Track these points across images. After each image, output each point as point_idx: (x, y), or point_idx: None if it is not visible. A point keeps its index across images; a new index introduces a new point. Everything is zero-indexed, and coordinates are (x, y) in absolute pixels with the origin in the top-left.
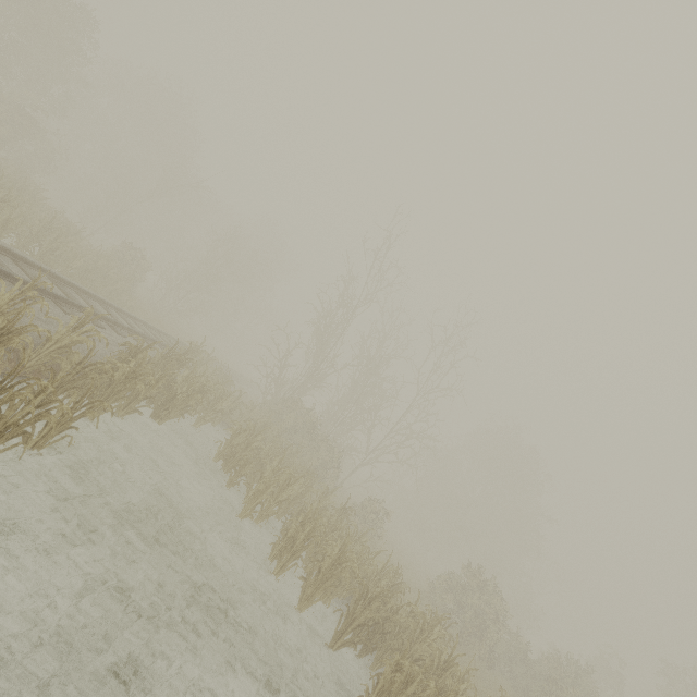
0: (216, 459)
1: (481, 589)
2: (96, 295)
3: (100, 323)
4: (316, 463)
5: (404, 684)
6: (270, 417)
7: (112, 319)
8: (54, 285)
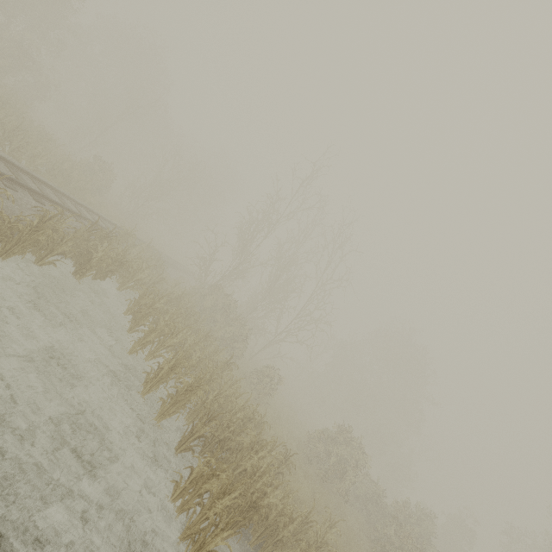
0: (126, 313)
1: (347, 443)
2: (48, 183)
3: (42, 201)
4: (228, 335)
5: (210, 476)
6: (184, 291)
7: (55, 200)
8: (7, 169)
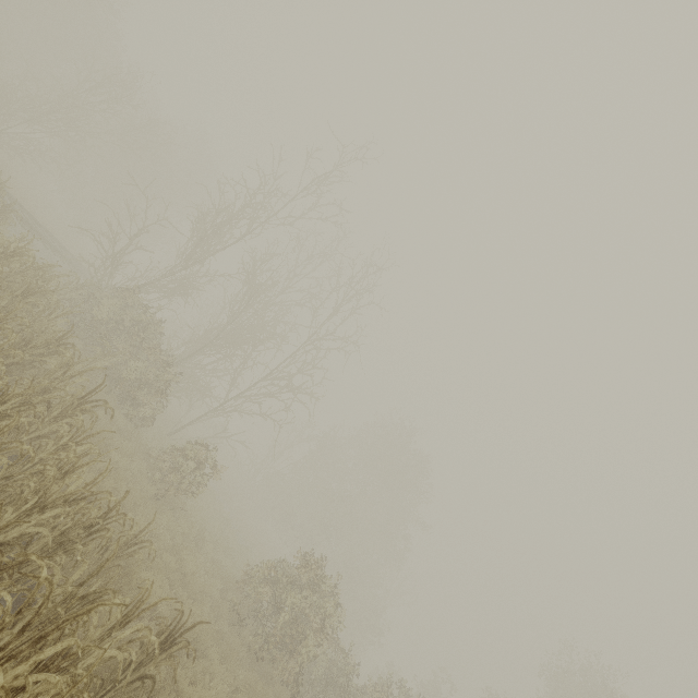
0: None
1: (313, 586)
2: None
3: None
4: (129, 375)
5: None
6: (27, 243)
7: None
8: None
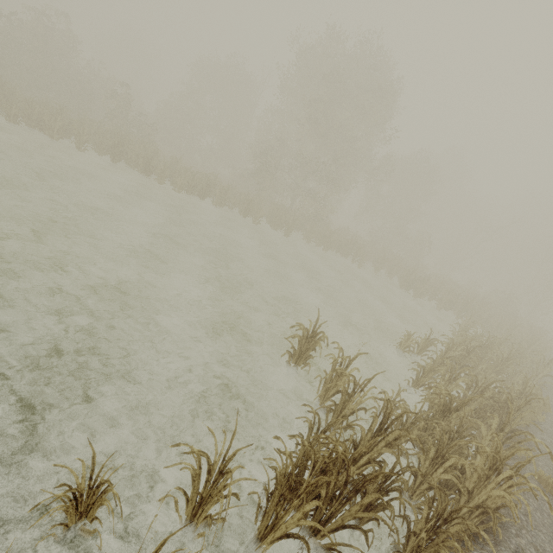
0: None
1: None
2: None
3: None
4: None
5: None
6: None
7: None
8: None
